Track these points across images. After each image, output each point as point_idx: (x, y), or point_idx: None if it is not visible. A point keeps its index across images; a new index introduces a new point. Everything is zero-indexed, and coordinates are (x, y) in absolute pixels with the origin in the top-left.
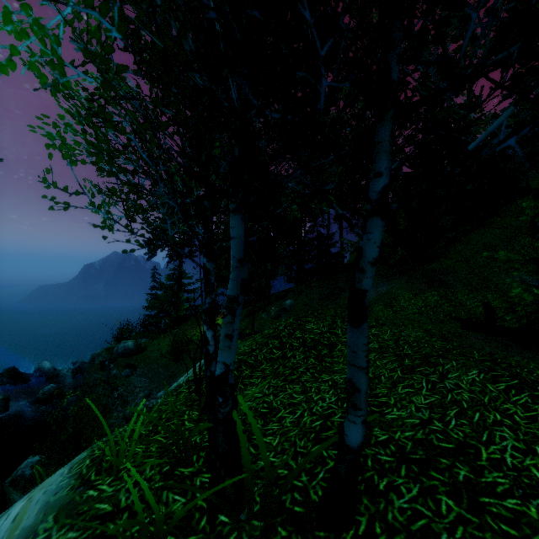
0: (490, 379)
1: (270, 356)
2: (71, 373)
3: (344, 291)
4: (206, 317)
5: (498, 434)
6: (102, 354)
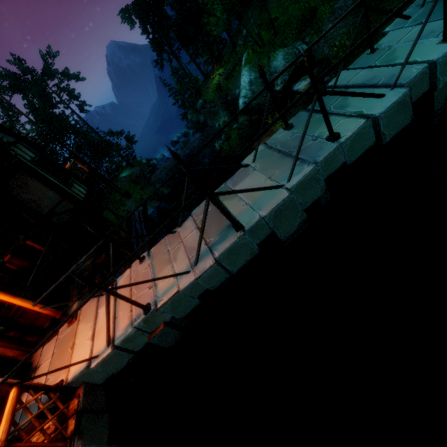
0: (294, 5)
1: (258, 39)
2: (189, 130)
3: (268, 0)
4: (248, 33)
5: (293, 14)
6: (193, 116)
